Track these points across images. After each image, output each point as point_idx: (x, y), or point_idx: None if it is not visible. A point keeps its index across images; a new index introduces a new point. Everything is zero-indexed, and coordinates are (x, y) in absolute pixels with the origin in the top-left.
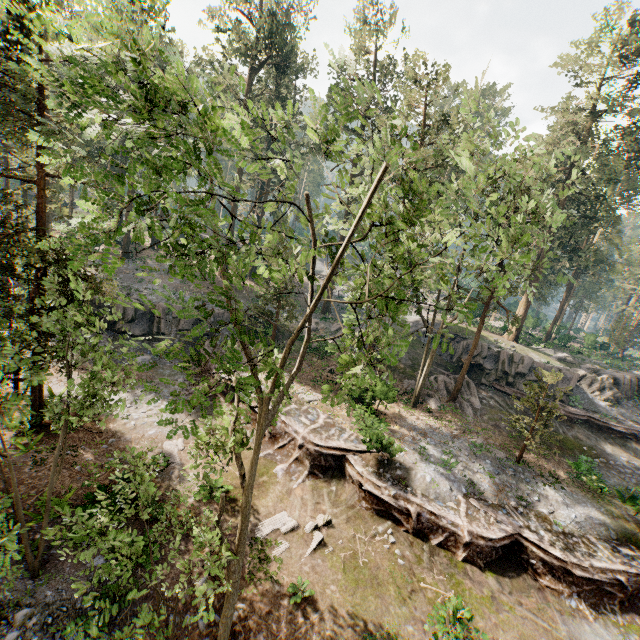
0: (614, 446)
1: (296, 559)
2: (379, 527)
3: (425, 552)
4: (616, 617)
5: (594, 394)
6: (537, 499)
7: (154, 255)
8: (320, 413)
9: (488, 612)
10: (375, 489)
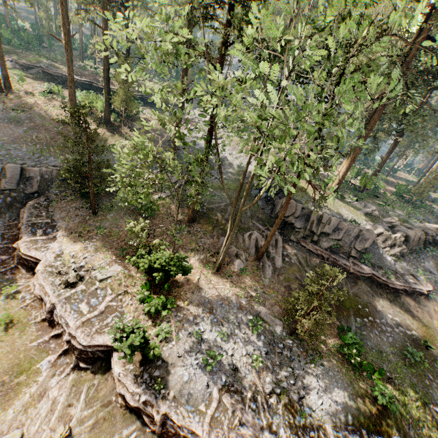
0: (386, 302)
1: None
2: (124, 430)
3: None
4: None
5: (385, 249)
6: (293, 382)
7: (1, 100)
8: (108, 294)
9: None
10: (127, 393)
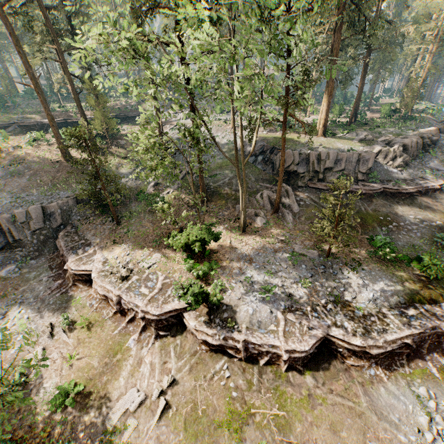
0: (404, 207)
1: (143, 435)
2: (217, 366)
3: (255, 374)
4: (405, 369)
5: (388, 164)
6: (343, 289)
7: None
8: (159, 276)
9: (305, 413)
10: (208, 337)
